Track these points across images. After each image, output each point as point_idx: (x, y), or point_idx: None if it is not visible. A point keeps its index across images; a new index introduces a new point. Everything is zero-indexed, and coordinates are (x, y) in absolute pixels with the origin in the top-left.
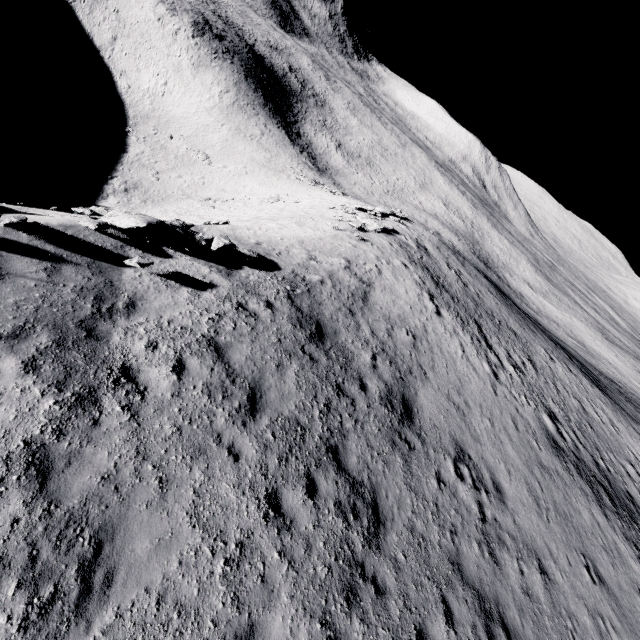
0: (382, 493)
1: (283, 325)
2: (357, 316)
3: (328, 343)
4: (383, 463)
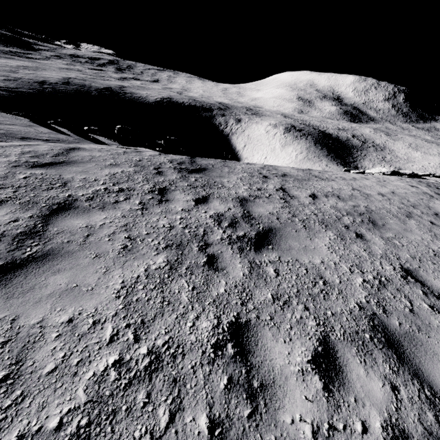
0: (57, 264)
1: (158, 159)
2: (270, 179)
3: (198, 175)
4: (120, 247)
